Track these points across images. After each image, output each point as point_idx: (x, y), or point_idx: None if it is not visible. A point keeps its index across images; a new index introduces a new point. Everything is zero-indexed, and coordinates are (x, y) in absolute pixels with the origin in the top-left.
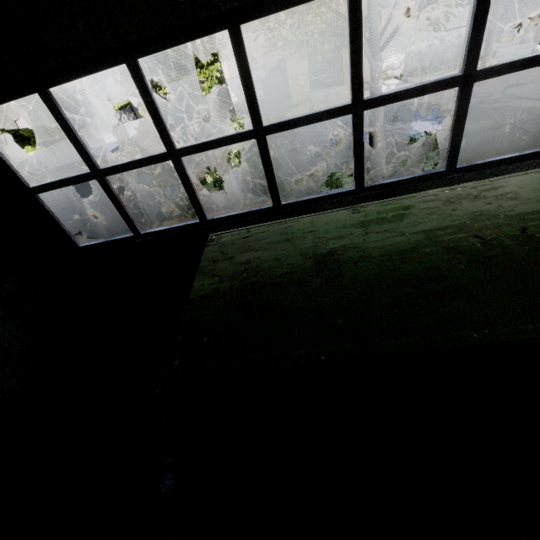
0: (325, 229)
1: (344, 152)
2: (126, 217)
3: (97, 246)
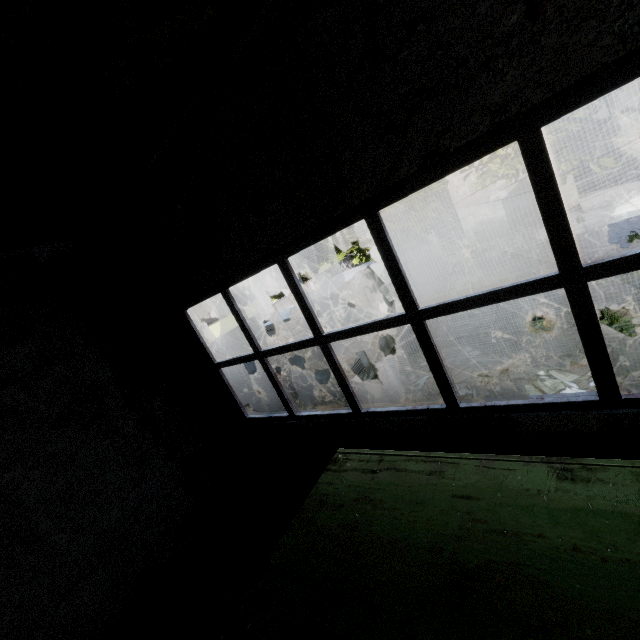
0: (491, 502)
1: (639, 280)
2: (282, 396)
3: (260, 420)
